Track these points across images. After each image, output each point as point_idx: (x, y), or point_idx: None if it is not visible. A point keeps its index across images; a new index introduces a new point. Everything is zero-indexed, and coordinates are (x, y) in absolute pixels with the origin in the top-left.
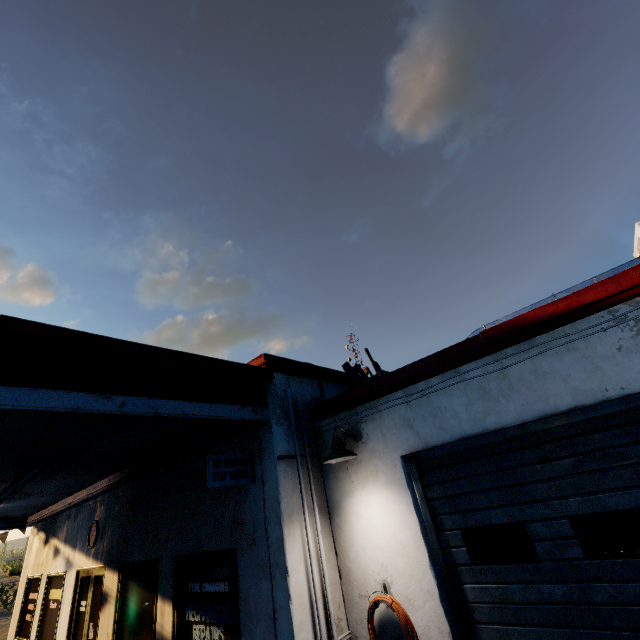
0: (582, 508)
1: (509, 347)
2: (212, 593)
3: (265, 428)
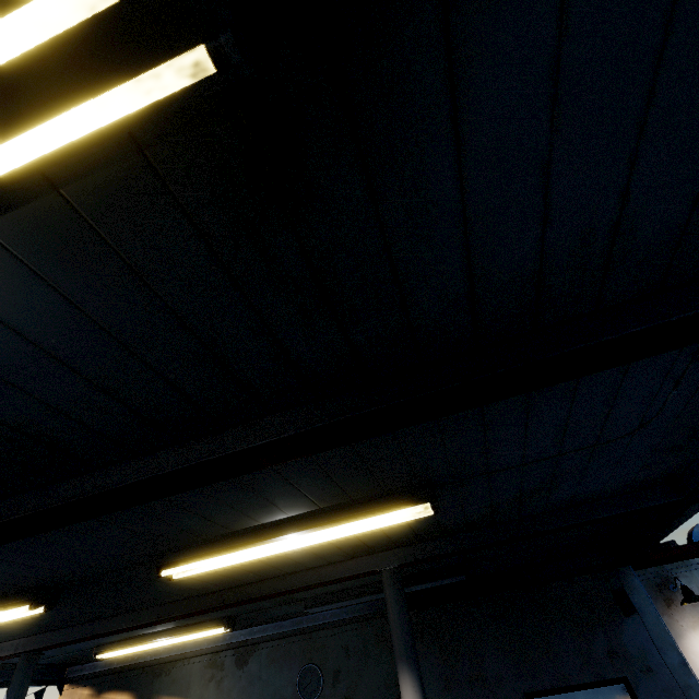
0: None
1: None
2: None
3: (623, 570)
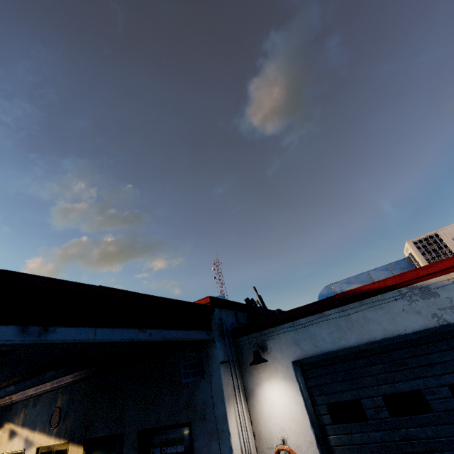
0: (388, 391)
1: (351, 303)
2: (171, 453)
3: (210, 343)
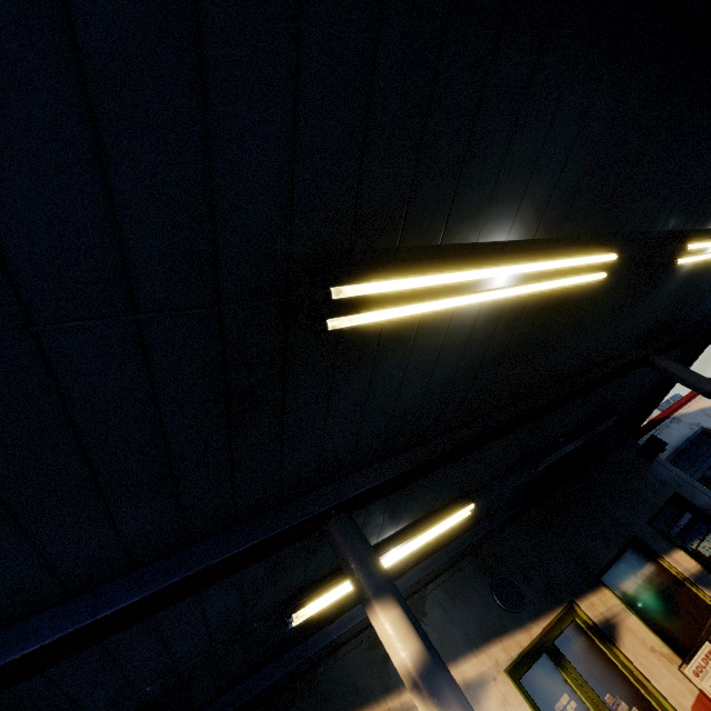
0: (707, 466)
1: (656, 427)
2: (687, 523)
3: (631, 441)
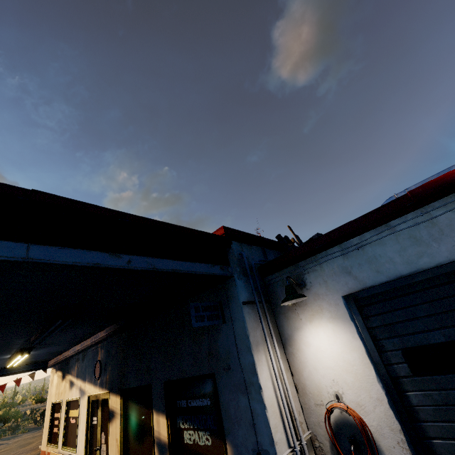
0: None
1: (436, 201)
2: (197, 407)
3: (229, 282)
